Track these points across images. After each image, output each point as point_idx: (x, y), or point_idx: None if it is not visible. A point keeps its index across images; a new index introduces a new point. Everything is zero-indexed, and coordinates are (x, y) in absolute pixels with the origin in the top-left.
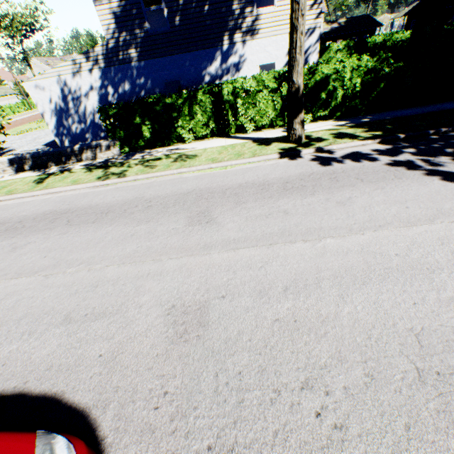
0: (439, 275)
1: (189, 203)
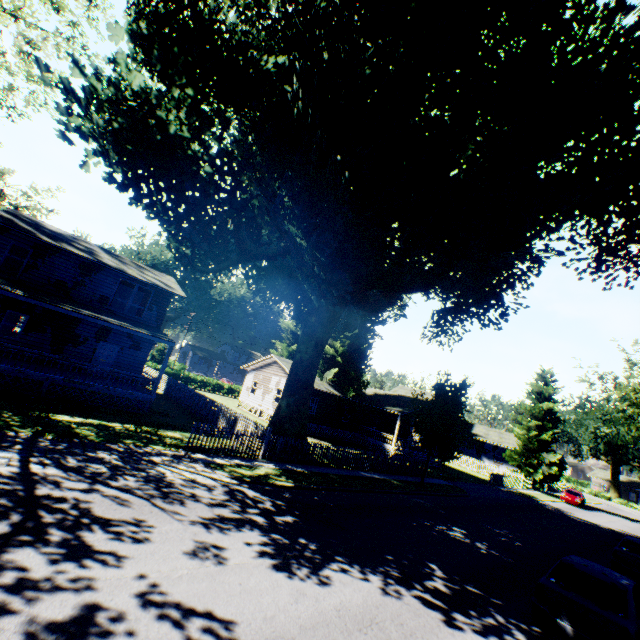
0: (588, 515)
1: (639, 530)
